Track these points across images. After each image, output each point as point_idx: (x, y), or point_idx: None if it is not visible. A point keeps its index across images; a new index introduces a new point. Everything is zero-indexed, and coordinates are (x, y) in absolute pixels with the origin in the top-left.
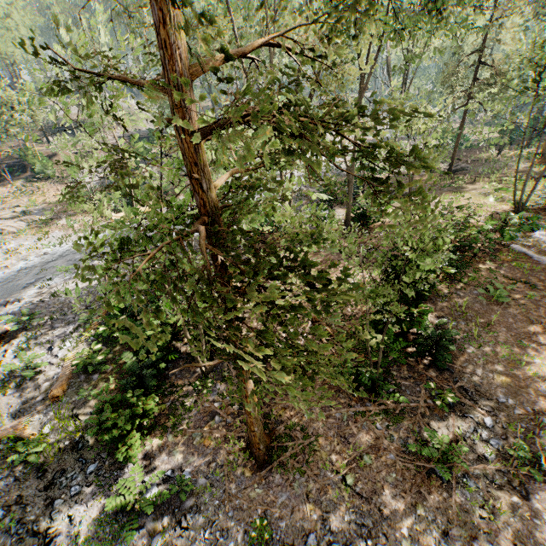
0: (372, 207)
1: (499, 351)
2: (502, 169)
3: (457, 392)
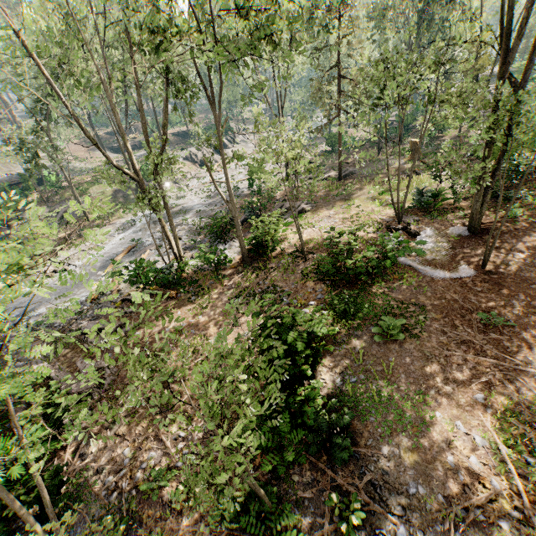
0: (266, 237)
1: (402, 410)
2: (383, 169)
3: (364, 495)
